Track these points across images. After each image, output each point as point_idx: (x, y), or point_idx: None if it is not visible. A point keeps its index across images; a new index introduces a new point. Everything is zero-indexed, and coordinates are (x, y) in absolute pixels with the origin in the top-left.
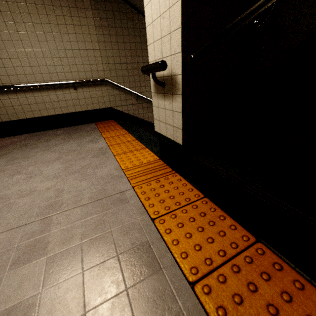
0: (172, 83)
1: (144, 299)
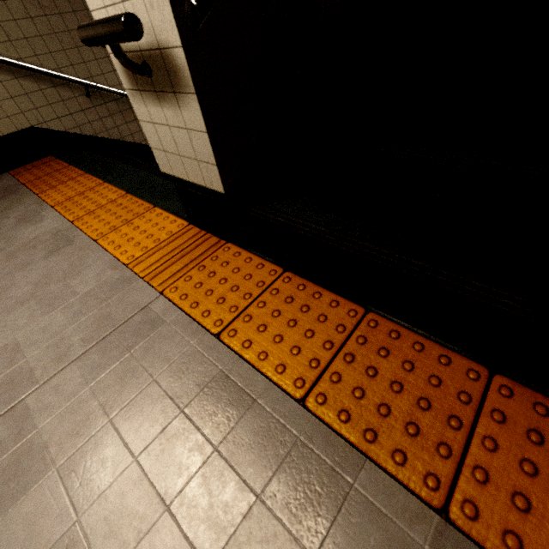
0: (167, 66)
1: (245, 449)
